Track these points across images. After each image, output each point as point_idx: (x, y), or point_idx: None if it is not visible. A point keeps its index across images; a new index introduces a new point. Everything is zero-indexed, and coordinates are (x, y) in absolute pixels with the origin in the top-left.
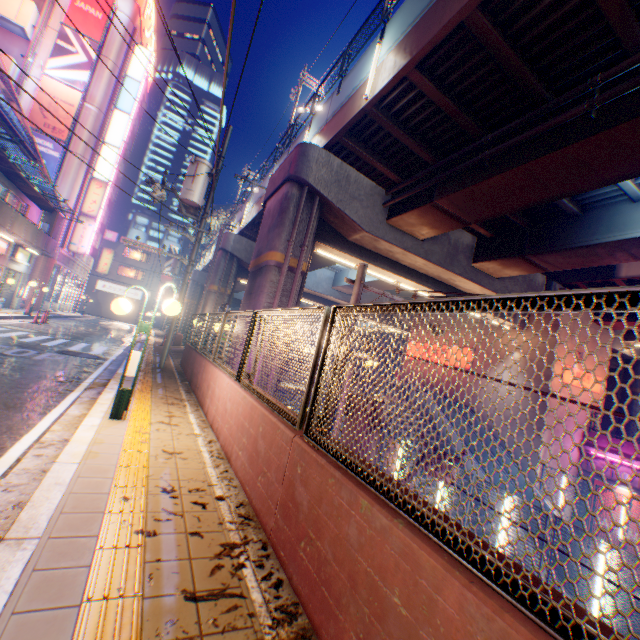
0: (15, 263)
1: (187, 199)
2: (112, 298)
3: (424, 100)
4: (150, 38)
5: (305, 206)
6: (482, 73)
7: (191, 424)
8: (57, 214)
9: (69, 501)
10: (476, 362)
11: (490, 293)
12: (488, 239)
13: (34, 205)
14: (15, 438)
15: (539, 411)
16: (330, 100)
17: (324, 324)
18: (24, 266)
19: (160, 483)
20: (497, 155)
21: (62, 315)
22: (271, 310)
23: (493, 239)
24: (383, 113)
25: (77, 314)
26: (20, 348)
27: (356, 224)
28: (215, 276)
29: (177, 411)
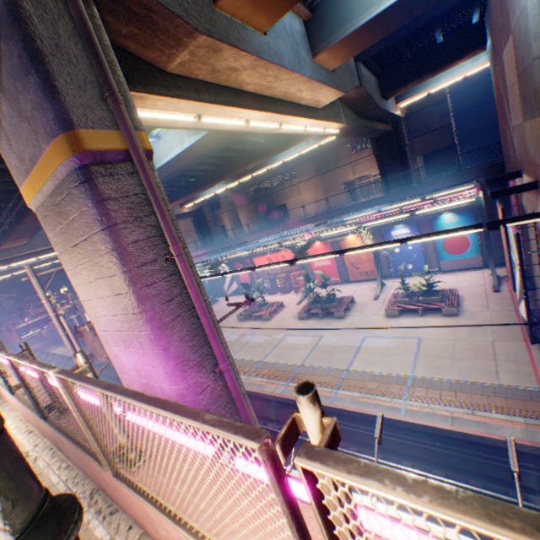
0: None
1: None
2: None
3: None
4: None
5: None
6: None
7: None
8: None
9: None
10: None
11: None
12: None
13: None
14: None
15: None
16: None
17: None
18: None
19: None
20: (4, 233)
21: None
22: None
23: None
24: None
25: None
26: None
27: None
28: None
29: None
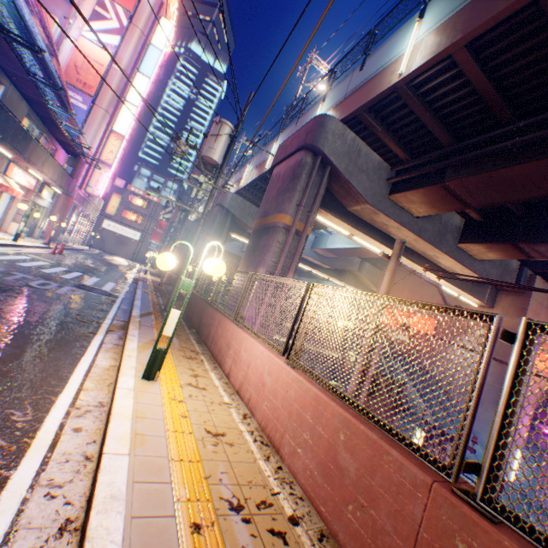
0: (40, 198)
1: (208, 156)
2: (115, 236)
3: (459, 81)
4: (173, 13)
5: (316, 174)
6: (535, 57)
7: (217, 388)
8: (80, 159)
9: (134, 537)
10: (438, 332)
11: (469, 272)
12: (477, 222)
13: (62, 149)
14: (50, 400)
15: (499, 386)
16: (350, 76)
17: (493, 339)
18: (47, 202)
19: (222, 492)
20: (527, 143)
21: (74, 247)
22: (344, 289)
23: (482, 223)
24: (411, 91)
25: (85, 247)
26: (43, 279)
27: (361, 196)
28: (211, 228)
29: (198, 368)
